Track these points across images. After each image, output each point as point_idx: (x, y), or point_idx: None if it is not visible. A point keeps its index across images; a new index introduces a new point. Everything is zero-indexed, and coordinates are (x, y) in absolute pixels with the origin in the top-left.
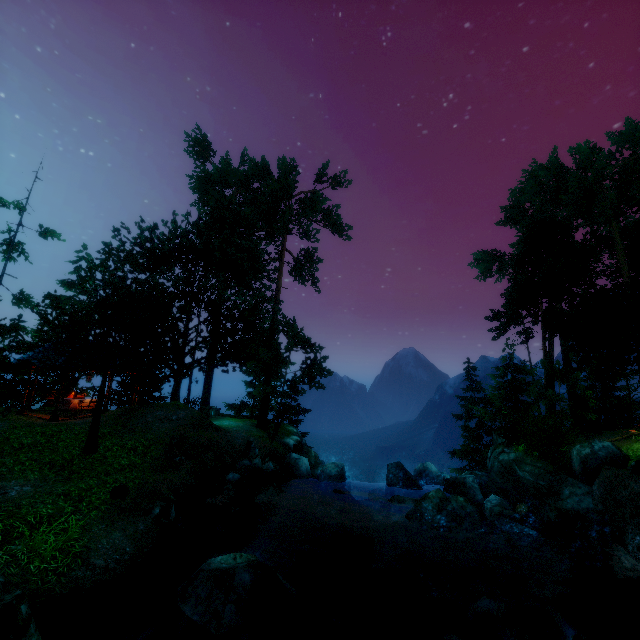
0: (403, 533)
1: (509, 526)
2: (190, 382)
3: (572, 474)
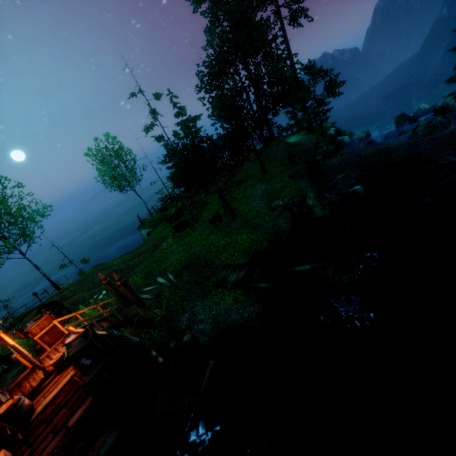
0: (407, 145)
1: None
2: None
3: None
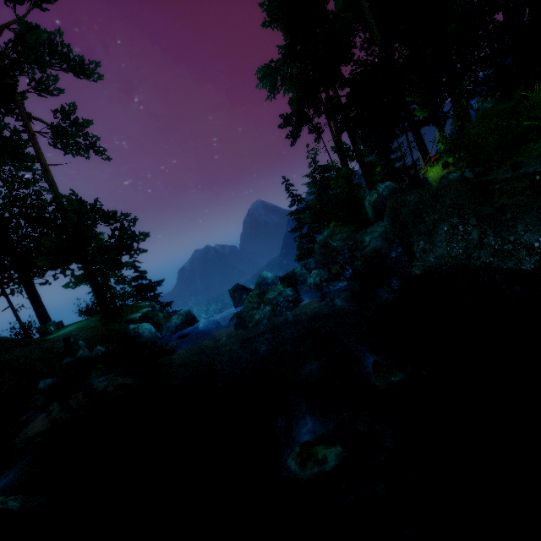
0: (237, 343)
1: (326, 288)
2: (14, 311)
3: (370, 224)
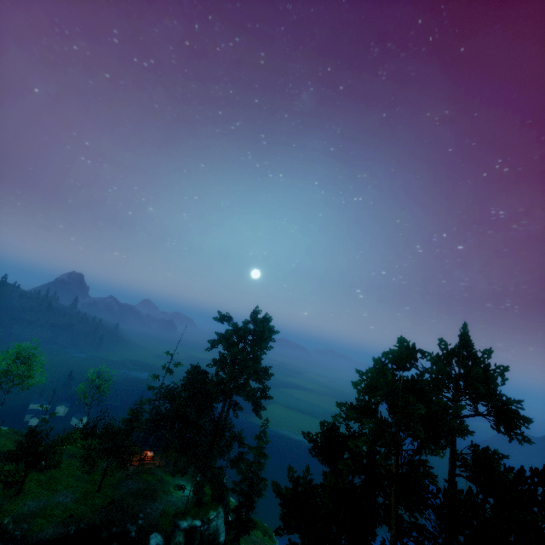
0: None
1: None
2: None
3: None
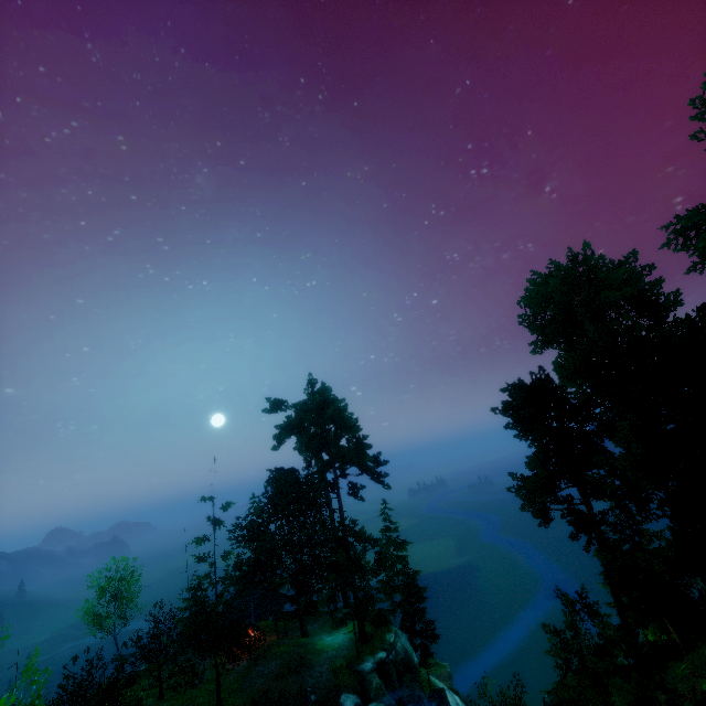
0: None
1: None
2: None
3: None
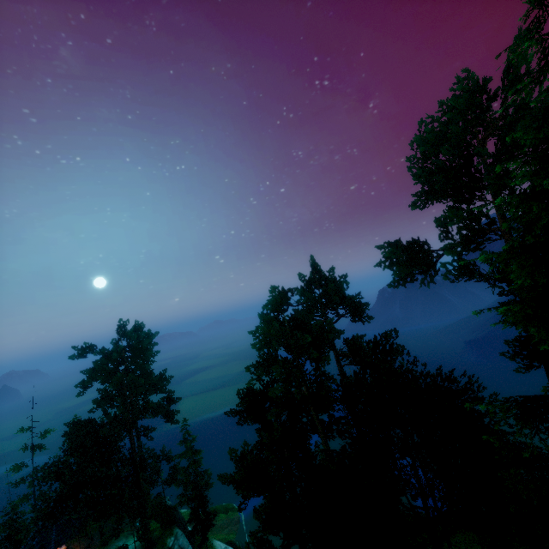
0: None
1: None
2: None
3: None
